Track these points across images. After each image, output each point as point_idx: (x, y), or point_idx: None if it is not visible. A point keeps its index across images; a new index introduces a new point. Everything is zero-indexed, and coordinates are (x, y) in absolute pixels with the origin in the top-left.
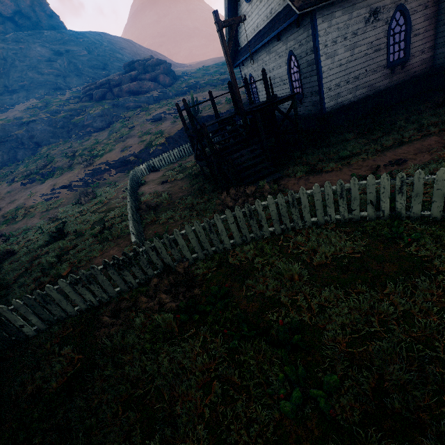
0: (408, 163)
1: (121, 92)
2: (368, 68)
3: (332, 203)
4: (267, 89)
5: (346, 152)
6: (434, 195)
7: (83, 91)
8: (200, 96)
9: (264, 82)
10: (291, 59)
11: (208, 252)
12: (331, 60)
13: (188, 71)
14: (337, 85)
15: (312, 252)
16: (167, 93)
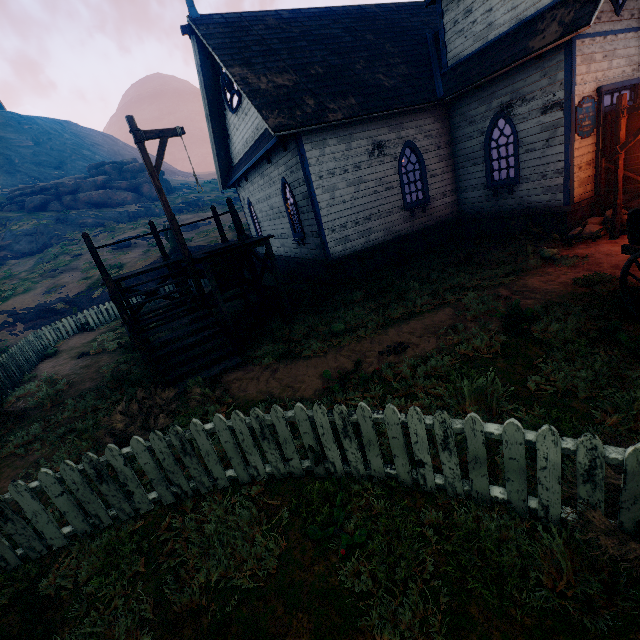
0: (408, 351)
1: (75, 203)
2: (382, 208)
3: (252, 446)
4: (237, 225)
5: (339, 325)
6: (392, 445)
7: (10, 196)
8: (199, 217)
9: (232, 216)
10: (286, 187)
11: (5, 563)
12: (330, 194)
13: (191, 182)
14: (343, 226)
15: (193, 568)
16: (151, 209)
